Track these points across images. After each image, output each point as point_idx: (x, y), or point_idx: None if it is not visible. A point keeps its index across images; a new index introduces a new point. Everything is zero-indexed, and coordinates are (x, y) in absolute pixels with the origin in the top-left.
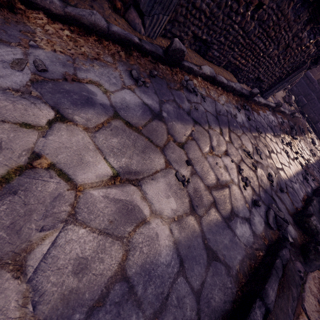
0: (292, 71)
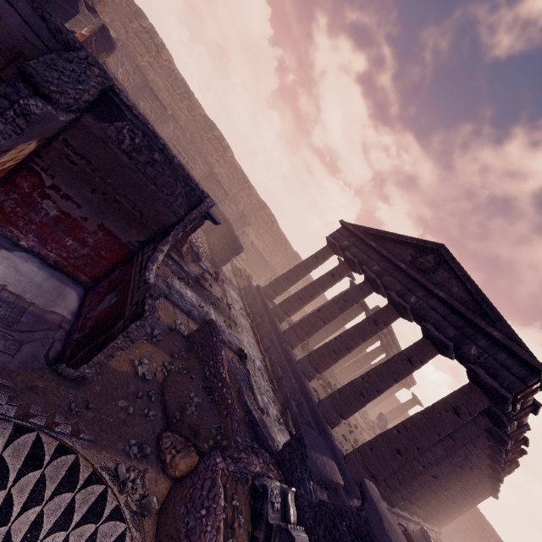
0: None
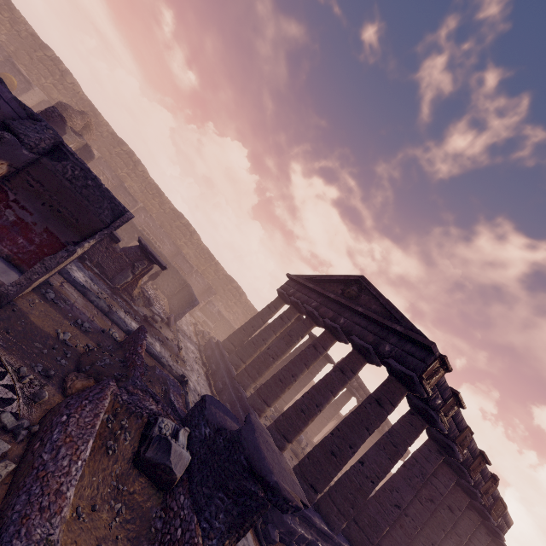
0: (123, 270)
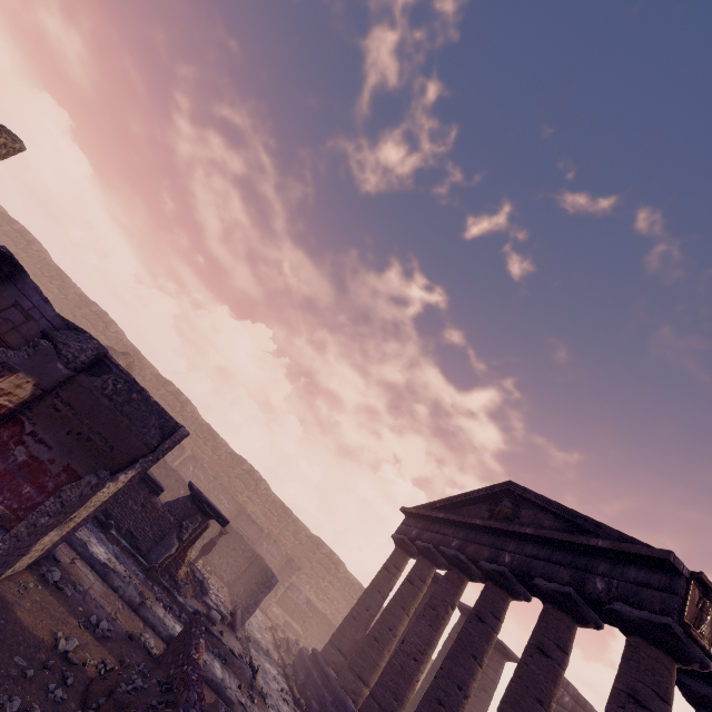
0: (165, 536)
